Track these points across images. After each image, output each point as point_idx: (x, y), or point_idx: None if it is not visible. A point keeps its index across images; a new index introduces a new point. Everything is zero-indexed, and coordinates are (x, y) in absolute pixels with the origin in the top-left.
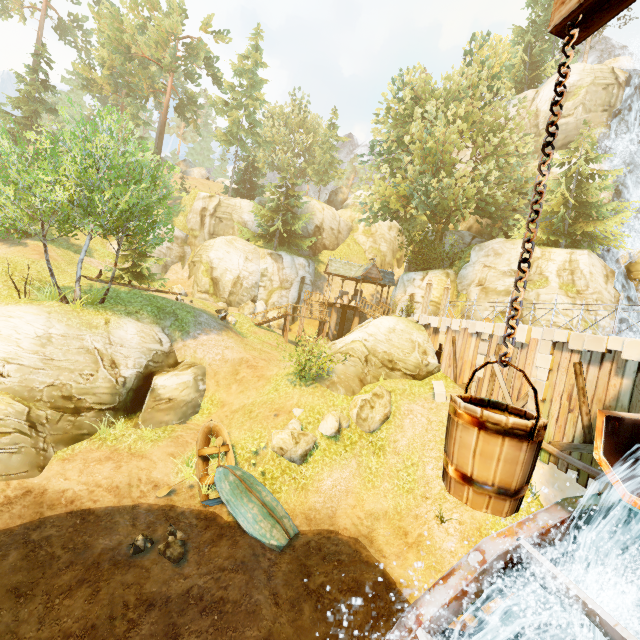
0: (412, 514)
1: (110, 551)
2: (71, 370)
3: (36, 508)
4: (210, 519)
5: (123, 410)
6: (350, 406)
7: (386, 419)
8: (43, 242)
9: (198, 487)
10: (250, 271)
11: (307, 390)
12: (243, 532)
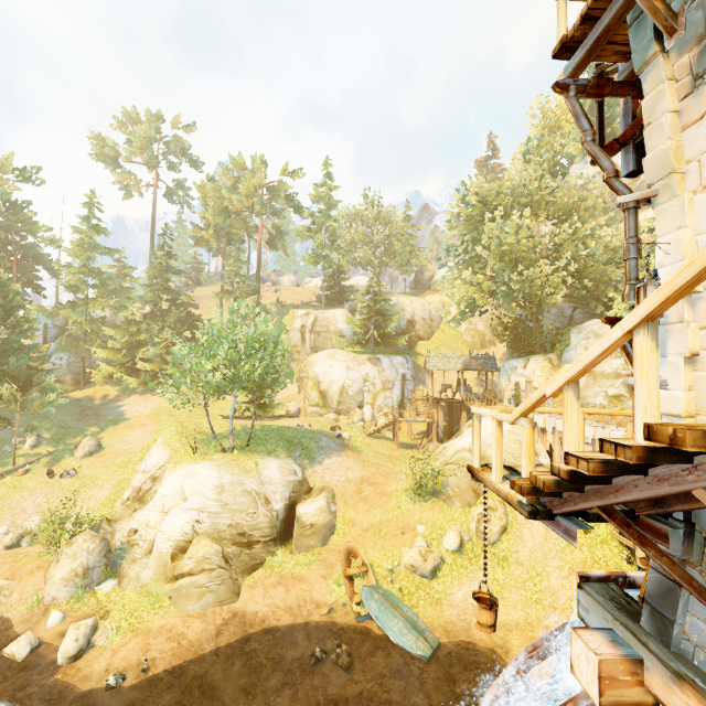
0: (542, 624)
1: (297, 660)
2: (240, 511)
3: (242, 627)
4: (365, 633)
5: (279, 539)
6: (468, 519)
7: (504, 530)
8: (205, 408)
9: (350, 605)
10: (353, 379)
11: (426, 506)
12: (393, 644)
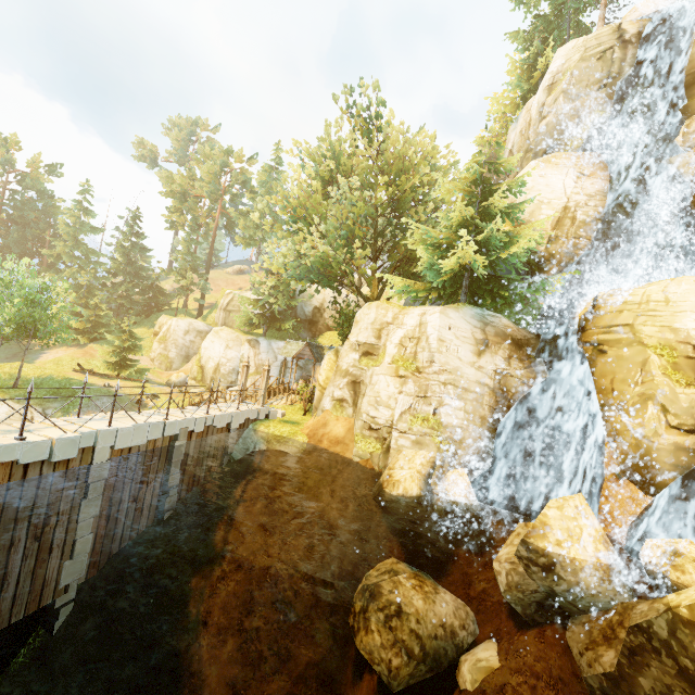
0: None
1: None
2: None
3: None
4: None
5: None
6: None
7: None
8: None
9: None
10: (229, 358)
11: None
12: None
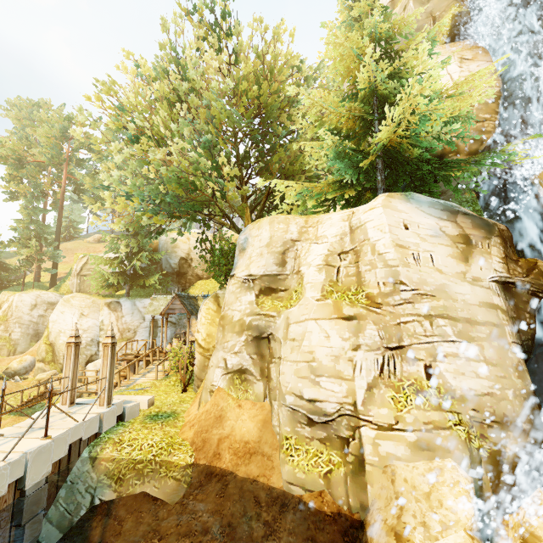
0: None
1: None
2: None
3: None
4: None
5: None
6: None
7: None
8: None
9: None
10: (85, 328)
11: None
12: None
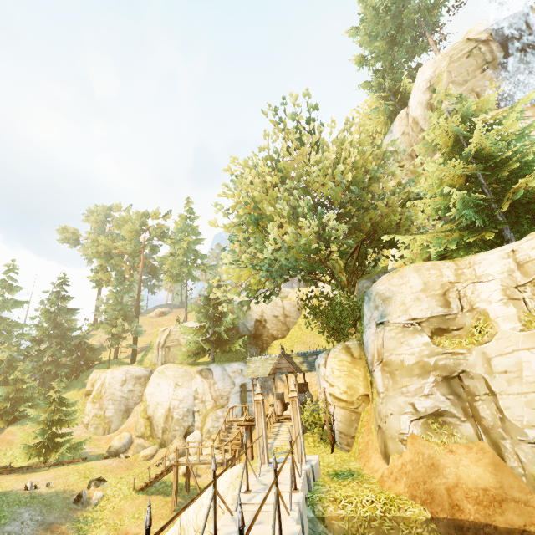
0: None
1: None
2: None
3: None
4: None
5: None
6: None
7: None
8: None
9: None
10: (180, 398)
11: None
12: None
